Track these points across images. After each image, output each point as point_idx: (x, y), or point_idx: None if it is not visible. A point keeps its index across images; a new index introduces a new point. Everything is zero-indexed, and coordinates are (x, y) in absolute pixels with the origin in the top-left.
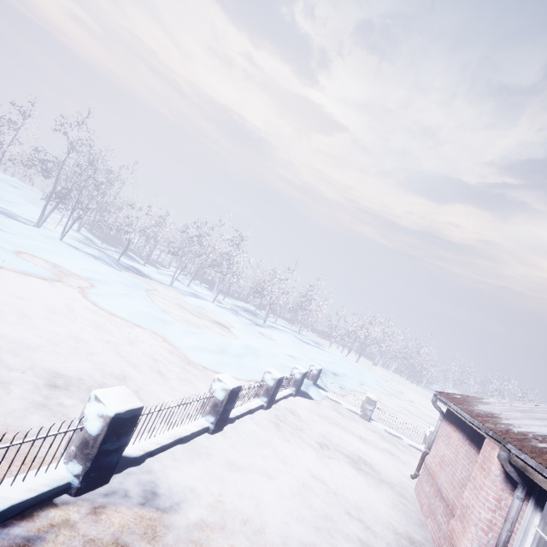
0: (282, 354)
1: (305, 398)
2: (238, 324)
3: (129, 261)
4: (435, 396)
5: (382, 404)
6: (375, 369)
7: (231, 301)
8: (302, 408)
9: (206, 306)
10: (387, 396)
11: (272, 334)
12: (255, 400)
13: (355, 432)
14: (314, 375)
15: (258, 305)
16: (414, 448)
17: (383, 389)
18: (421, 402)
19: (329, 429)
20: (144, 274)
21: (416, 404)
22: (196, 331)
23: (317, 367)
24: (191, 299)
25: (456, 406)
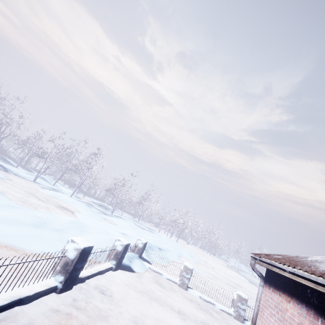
0: (115, 232)
1: (127, 272)
2: (85, 210)
3: (2, 162)
4: (253, 258)
5: (195, 272)
6: (188, 246)
7: (90, 199)
8: (120, 283)
9: (59, 196)
10: (197, 264)
11: (115, 220)
12: (46, 280)
13: (174, 306)
14: (140, 248)
15: (110, 202)
16: (225, 312)
17: (194, 259)
18: (218, 267)
19: (146, 307)
20: (9, 170)
21: (216, 269)
22: (23, 207)
23: (143, 240)
24: (47, 190)
25: (293, 268)
